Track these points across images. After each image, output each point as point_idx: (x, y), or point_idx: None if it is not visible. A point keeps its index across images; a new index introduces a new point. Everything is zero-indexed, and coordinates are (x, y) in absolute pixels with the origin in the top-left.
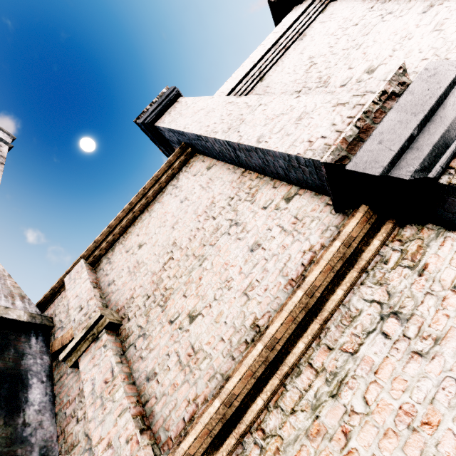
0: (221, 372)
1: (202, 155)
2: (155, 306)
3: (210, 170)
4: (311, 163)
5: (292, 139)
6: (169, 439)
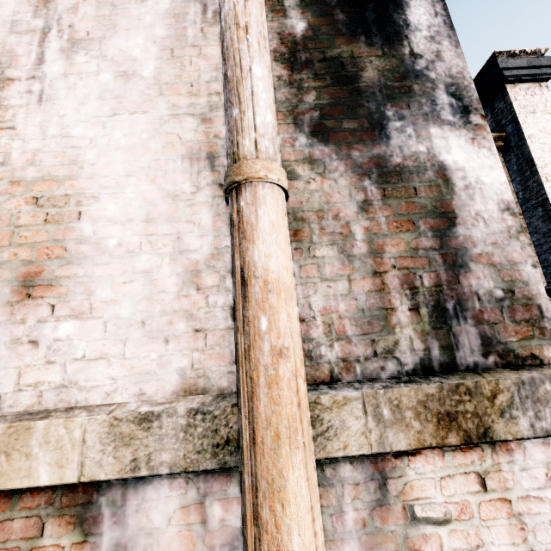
0: None
1: (503, 161)
2: None
3: None
4: None
5: None
6: None
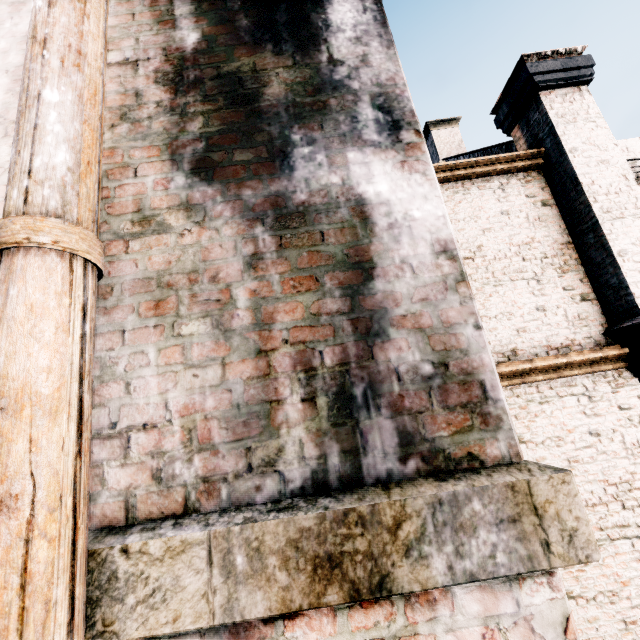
0: None
1: (545, 181)
2: None
3: (544, 208)
4: (632, 305)
5: (639, 278)
6: None
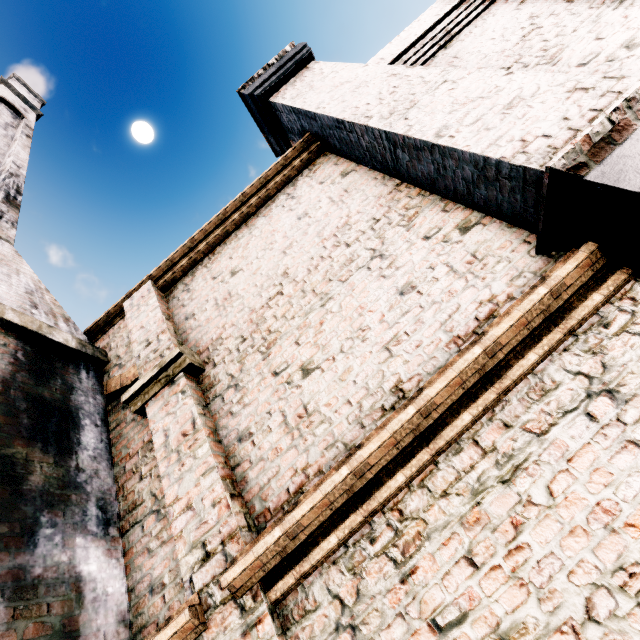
0: (344, 441)
1: (335, 155)
2: (254, 352)
3: (346, 178)
4: (519, 173)
5: (494, 135)
6: (266, 511)
